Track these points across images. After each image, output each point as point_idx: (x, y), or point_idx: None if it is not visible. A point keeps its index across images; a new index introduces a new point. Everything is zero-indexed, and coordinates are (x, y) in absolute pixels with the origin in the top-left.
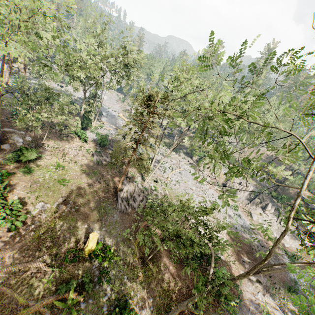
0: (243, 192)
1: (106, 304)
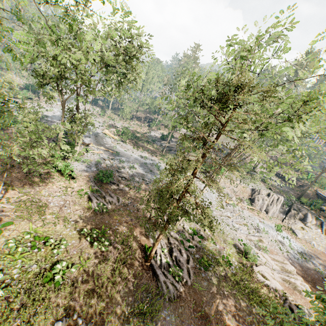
0: (276, 205)
1: None
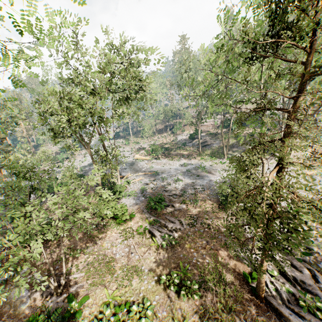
0: None
1: None
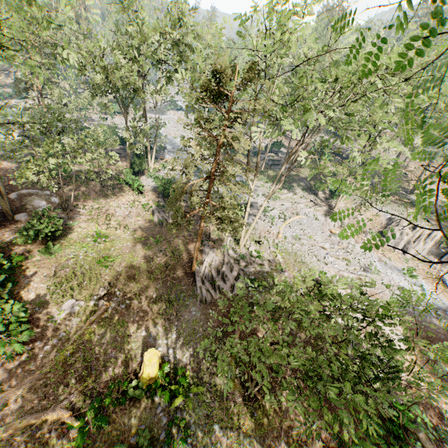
0: (423, 242)
1: None
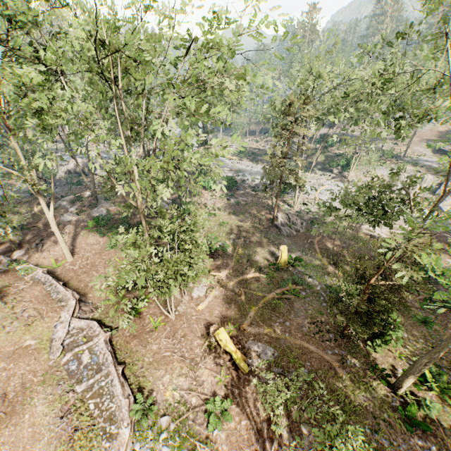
0: (419, 185)
1: (321, 292)
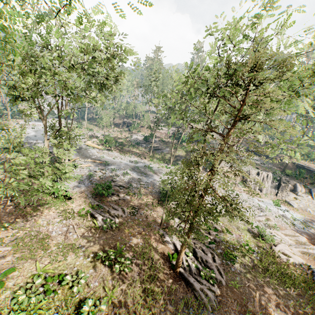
0: (267, 181)
1: None
